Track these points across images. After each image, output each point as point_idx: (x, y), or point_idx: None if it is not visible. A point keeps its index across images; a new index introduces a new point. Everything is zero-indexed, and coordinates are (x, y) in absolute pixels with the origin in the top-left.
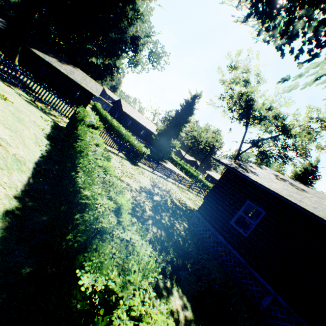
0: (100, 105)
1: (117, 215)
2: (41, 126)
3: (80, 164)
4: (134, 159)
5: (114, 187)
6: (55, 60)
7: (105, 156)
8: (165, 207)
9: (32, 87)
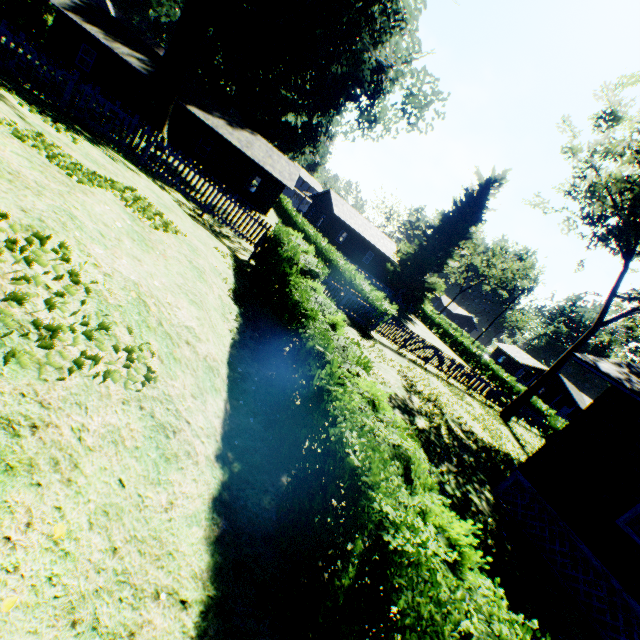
0: (290, 202)
1: (455, 572)
2: (222, 273)
3: (327, 392)
4: (363, 324)
5: (418, 472)
6: (223, 124)
7: (361, 362)
8: (442, 447)
9: (200, 190)
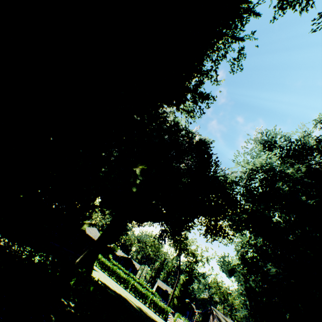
0: None
1: None
2: None
3: None
4: (166, 319)
5: None
6: None
7: None
8: None
9: None
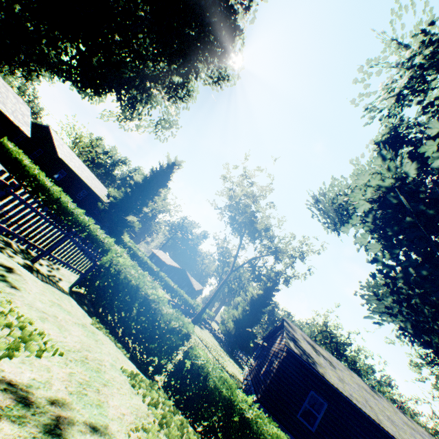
0: None
1: None
2: None
3: None
4: None
5: None
6: None
7: None
8: None
9: (44, 236)
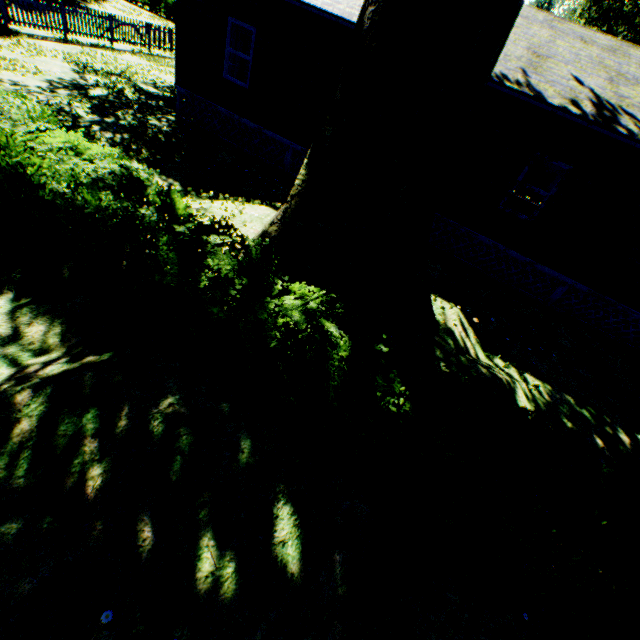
0: None
1: None
2: None
3: None
4: None
5: None
6: None
7: None
8: (123, 103)
9: None
